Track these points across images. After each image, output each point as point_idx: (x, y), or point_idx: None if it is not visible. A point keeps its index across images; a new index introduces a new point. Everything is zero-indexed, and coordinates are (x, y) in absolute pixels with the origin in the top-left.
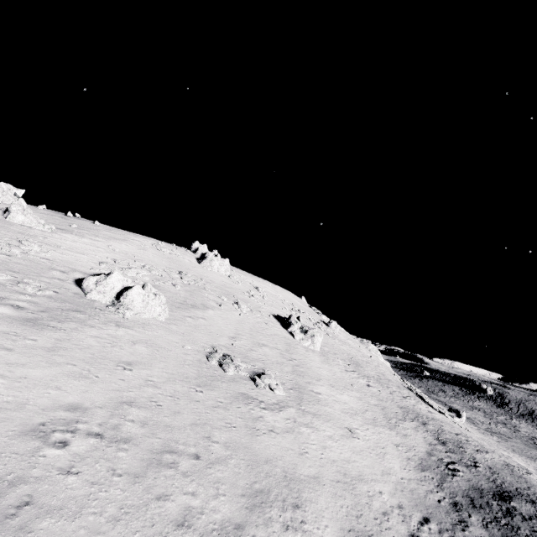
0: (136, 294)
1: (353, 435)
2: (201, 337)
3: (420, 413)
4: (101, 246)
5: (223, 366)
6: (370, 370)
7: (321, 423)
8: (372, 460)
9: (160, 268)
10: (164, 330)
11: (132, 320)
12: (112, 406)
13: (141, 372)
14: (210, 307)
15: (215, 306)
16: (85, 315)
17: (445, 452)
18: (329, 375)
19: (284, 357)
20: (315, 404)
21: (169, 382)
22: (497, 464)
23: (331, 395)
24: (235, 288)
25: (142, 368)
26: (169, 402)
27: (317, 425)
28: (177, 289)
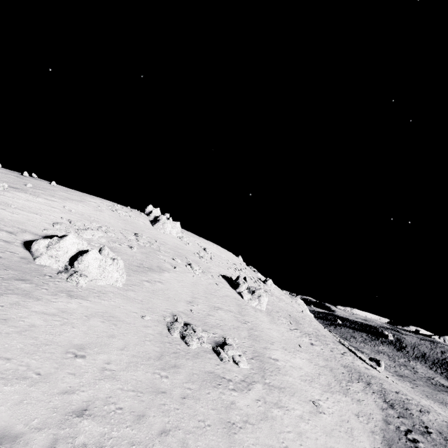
0: (92, 259)
1: (319, 409)
2: (160, 304)
3: (361, 371)
4: (57, 206)
5: (186, 338)
6: (308, 326)
7: (288, 399)
8: (344, 441)
9: (116, 229)
10: (122, 298)
11: (87, 288)
12: (55, 423)
13: (96, 358)
14: (165, 269)
15: (170, 268)
16: (31, 284)
17: (397, 418)
18: (279, 336)
19: (239, 320)
20: (276, 374)
21: (129, 368)
22: (442, 426)
23: (286, 360)
24: (186, 249)
25: (97, 352)
26: (130, 400)
27: (286, 403)
28: (133, 251)
